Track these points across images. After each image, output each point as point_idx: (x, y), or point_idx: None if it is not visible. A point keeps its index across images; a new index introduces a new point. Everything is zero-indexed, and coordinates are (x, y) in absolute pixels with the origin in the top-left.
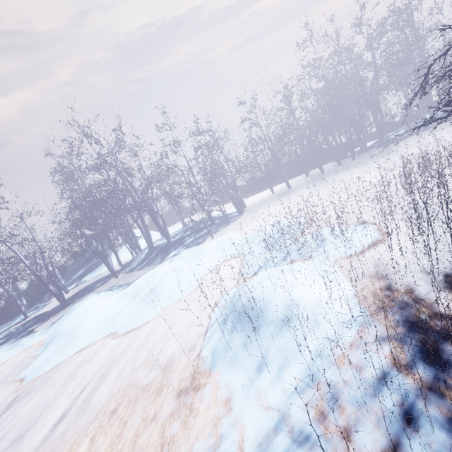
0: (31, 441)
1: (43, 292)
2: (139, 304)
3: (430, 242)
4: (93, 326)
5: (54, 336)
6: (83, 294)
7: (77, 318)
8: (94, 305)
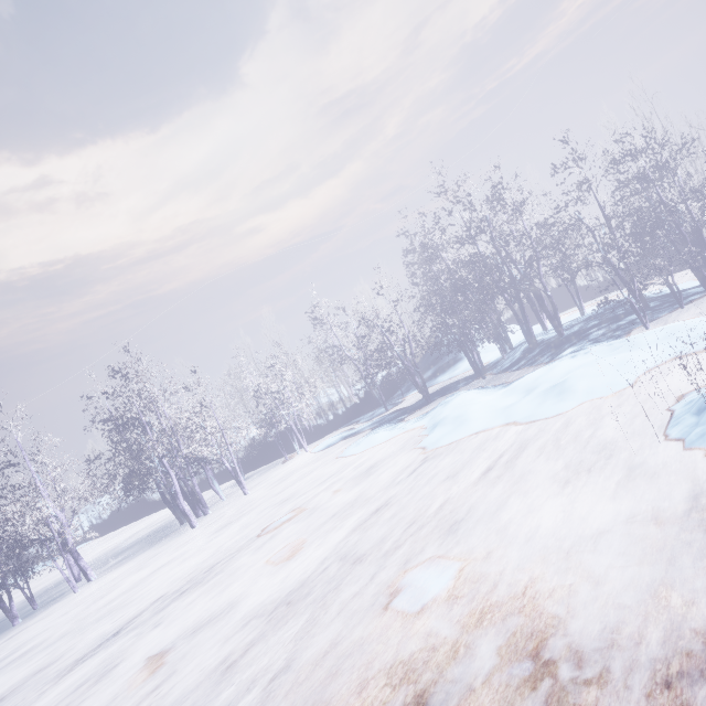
0: (465, 478)
1: (391, 391)
2: (539, 398)
3: None
4: (482, 415)
5: (440, 420)
6: (445, 393)
7: (458, 408)
8: (472, 399)
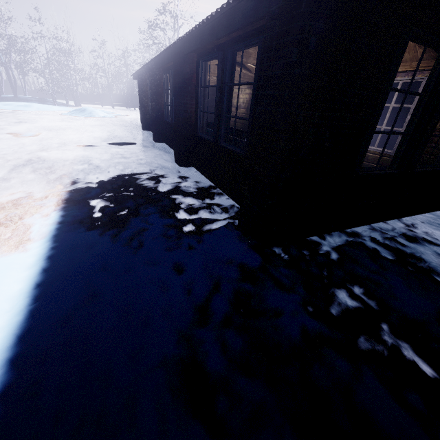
0: None
1: None
2: (15, 106)
3: (136, 118)
4: None
5: None
6: None
7: None
8: None
